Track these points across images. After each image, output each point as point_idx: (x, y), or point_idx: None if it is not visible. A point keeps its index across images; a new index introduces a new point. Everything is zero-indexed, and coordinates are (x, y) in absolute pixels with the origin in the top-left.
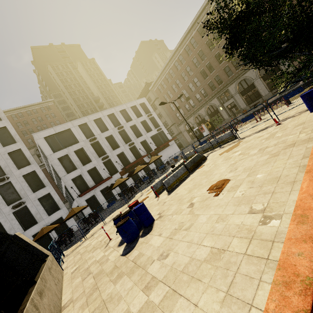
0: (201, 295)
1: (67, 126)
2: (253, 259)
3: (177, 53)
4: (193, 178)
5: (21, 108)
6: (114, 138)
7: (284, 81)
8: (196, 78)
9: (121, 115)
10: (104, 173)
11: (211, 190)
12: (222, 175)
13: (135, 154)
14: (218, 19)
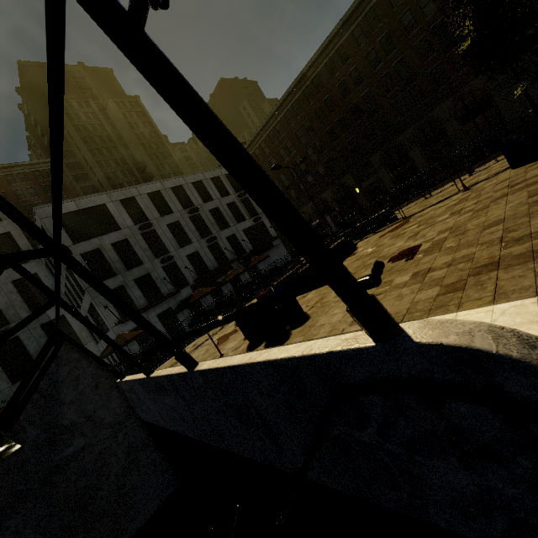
0: (457, 310)
1: (99, 200)
2: (513, 268)
3: (291, 98)
4: (347, 265)
5: None
6: (183, 227)
7: (524, 79)
8: (320, 140)
9: (195, 190)
10: (165, 286)
11: (395, 260)
12: (403, 246)
13: (218, 257)
14: None
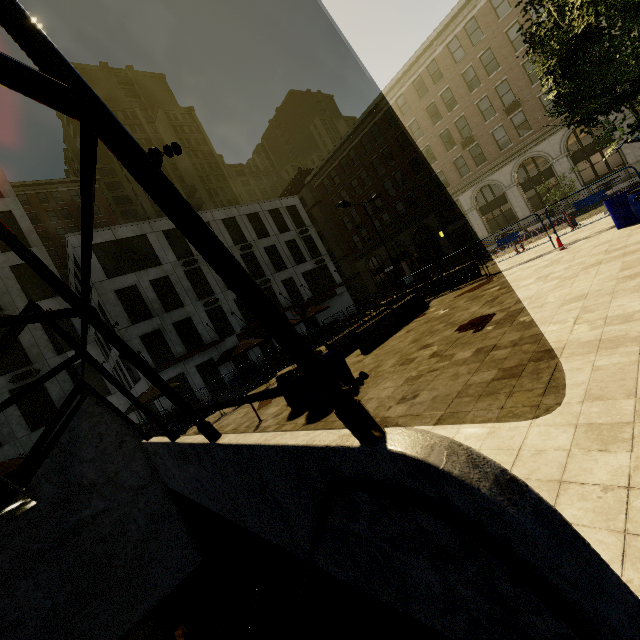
0: (506, 400)
1: (140, 230)
2: (575, 358)
3: (370, 120)
4: (413, 328)
5: (27, 186)
6: None
7: (616, 140)
8: (401, 172)
9: (249, 224)
10: (207, 333)
11: (463, 329)
12: (477, 313)
13: None
14: (555, 32)
